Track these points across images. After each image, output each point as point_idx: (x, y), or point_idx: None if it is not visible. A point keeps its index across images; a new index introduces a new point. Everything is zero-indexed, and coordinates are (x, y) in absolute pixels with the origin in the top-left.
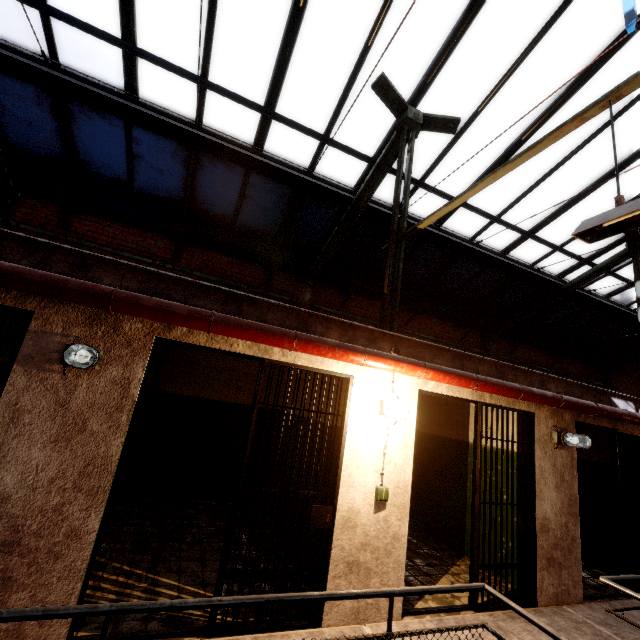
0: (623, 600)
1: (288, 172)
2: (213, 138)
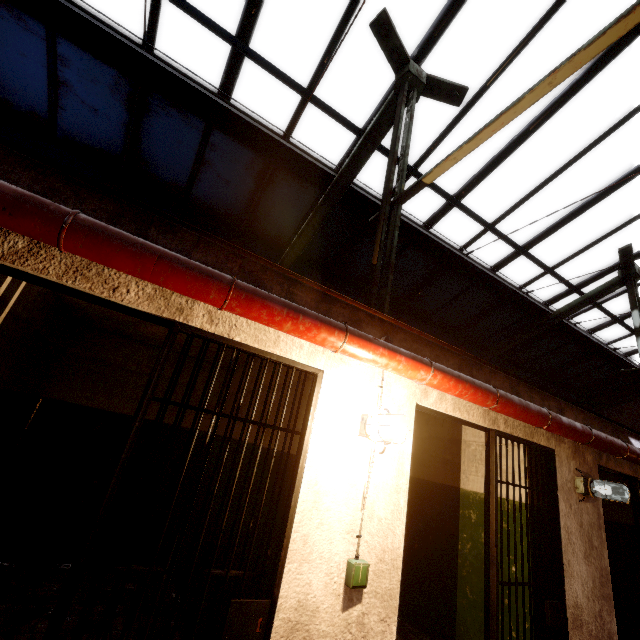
0: None
1: (258, 129)
2: (164, 65)
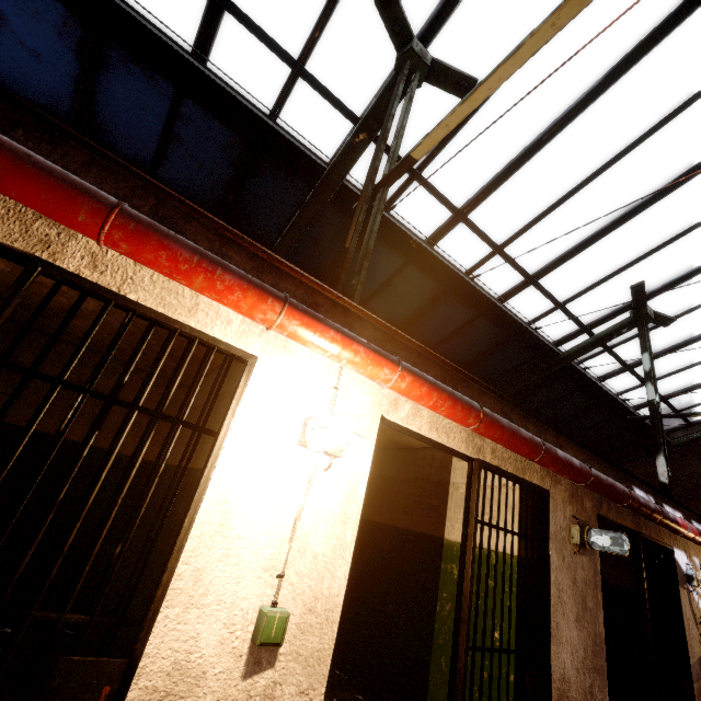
0: None
1: (237, 100)
2: (122, 3)
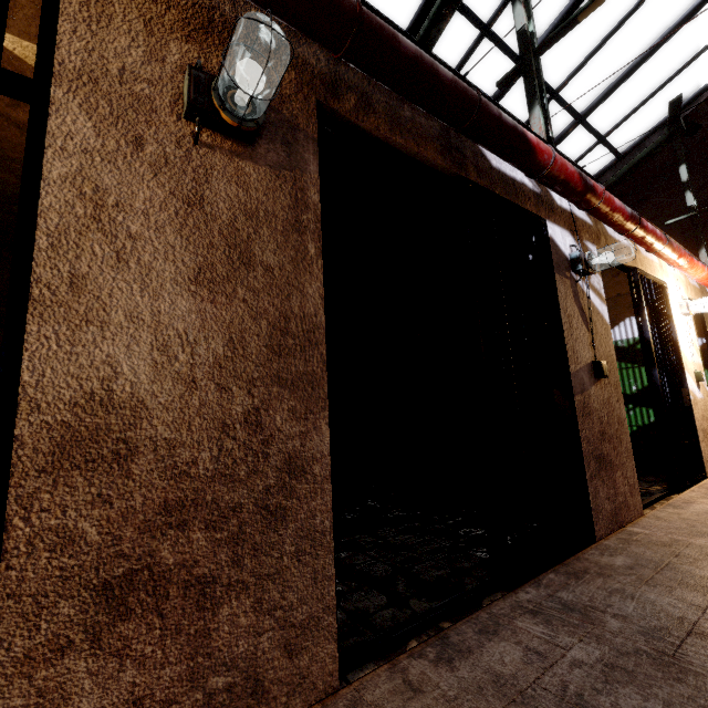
0: (493, 606)
1: None
2: None
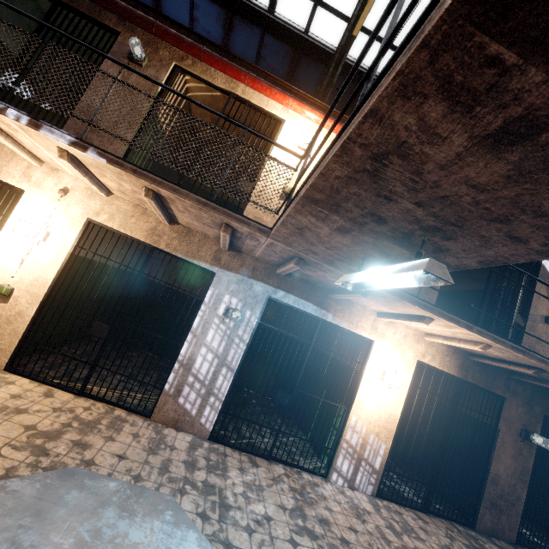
0: None
1: (288, 28)
2: None
